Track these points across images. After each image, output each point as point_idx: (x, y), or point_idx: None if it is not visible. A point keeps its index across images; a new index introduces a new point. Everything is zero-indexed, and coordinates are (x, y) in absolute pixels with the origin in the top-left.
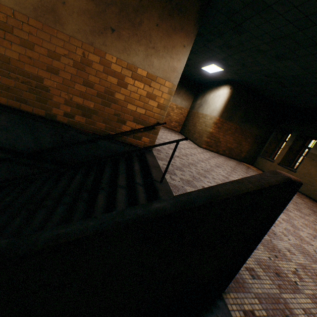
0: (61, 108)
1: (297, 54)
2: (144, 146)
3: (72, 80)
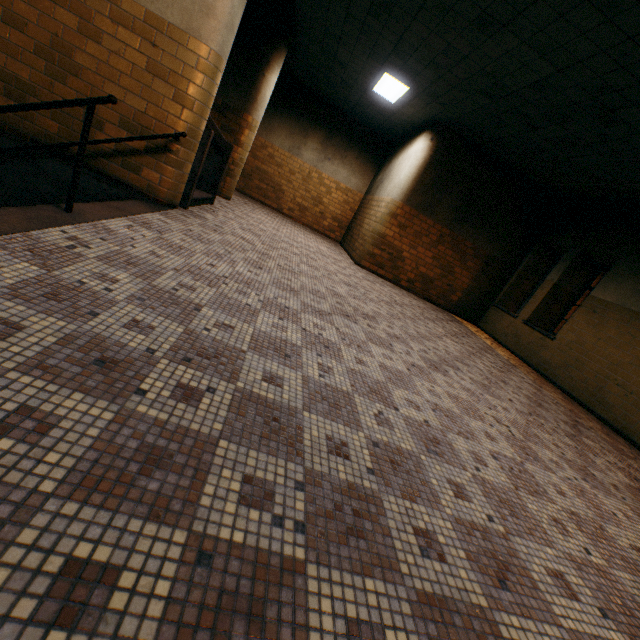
0: None
1: (514, 5)
2: (149, 191)
3: None
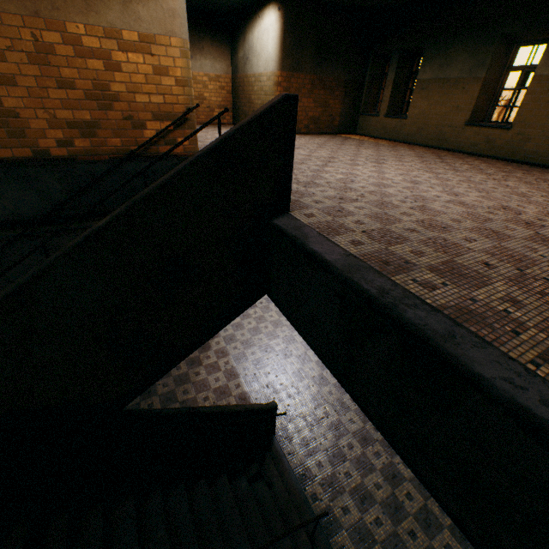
0: (48, 136)
1: None
2: (186, 152)
3: (41, 86)
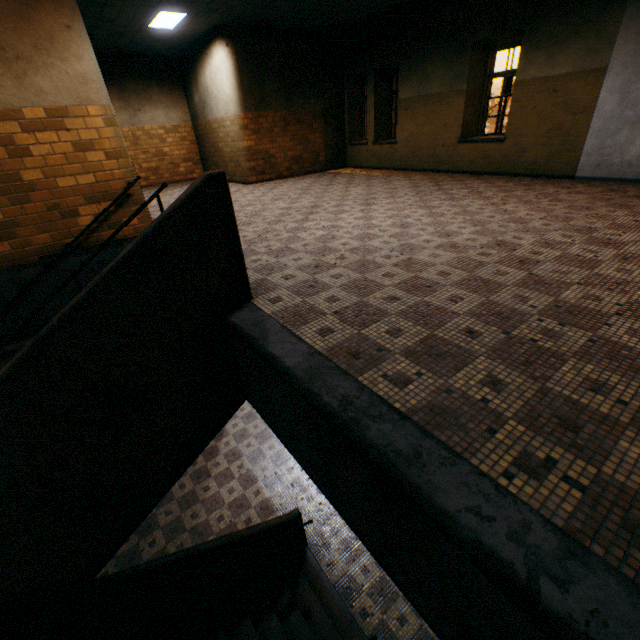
0: None
1: None
2: (138, 233)
3: None
